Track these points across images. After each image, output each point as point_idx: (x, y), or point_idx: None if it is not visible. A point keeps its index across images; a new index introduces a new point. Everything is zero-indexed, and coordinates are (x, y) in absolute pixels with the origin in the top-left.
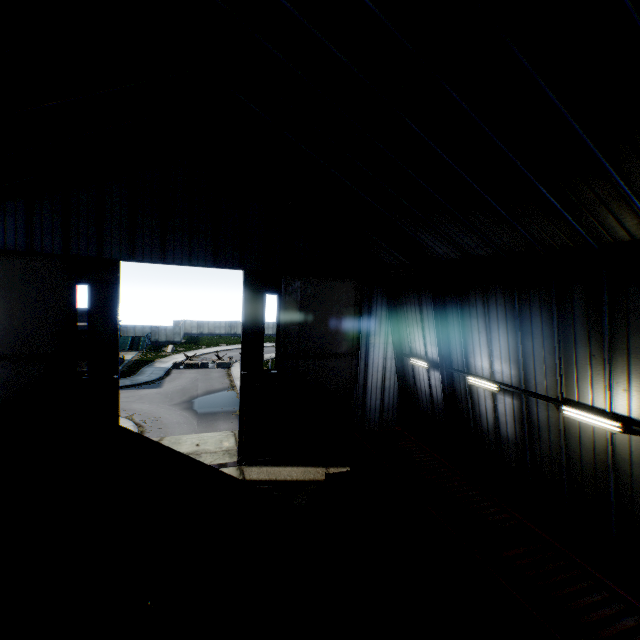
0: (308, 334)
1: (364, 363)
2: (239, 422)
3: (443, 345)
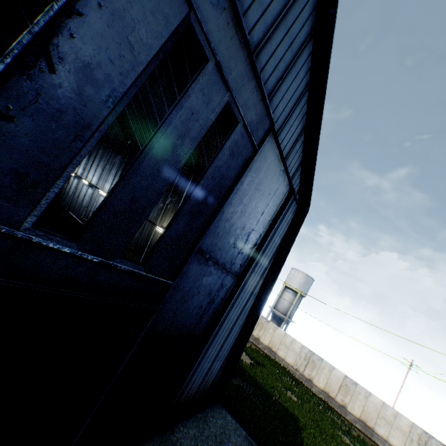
0: None
1: None
2: None
3: None
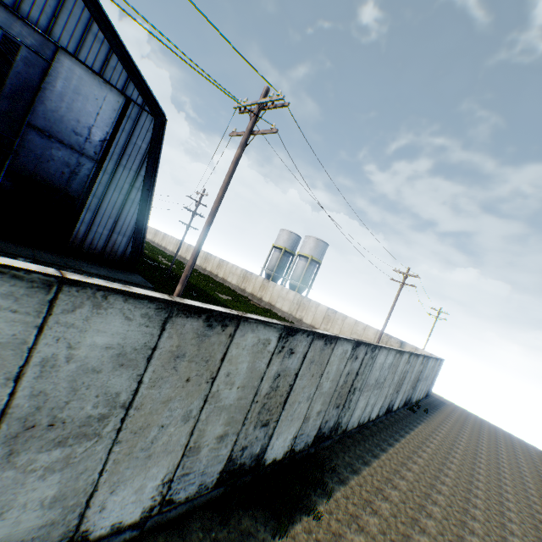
0: None
1: None
2: None
3: None
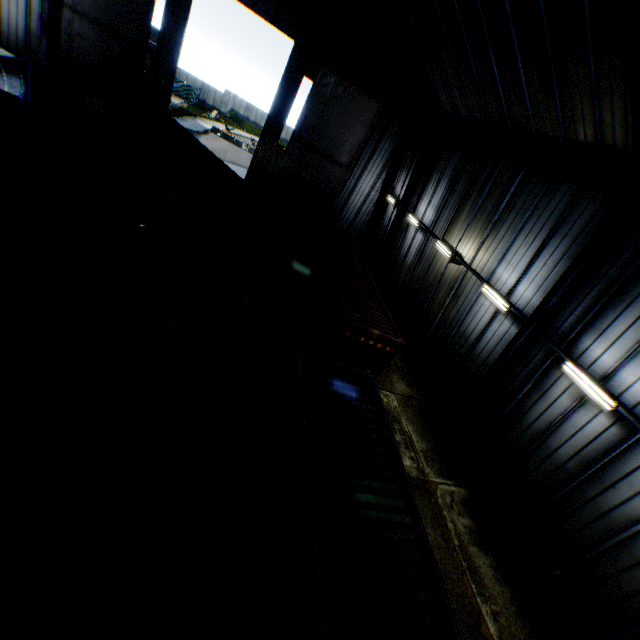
0: (322, 132)
1: (354, 183)
2: (246, 175)
3: (410, 188)
